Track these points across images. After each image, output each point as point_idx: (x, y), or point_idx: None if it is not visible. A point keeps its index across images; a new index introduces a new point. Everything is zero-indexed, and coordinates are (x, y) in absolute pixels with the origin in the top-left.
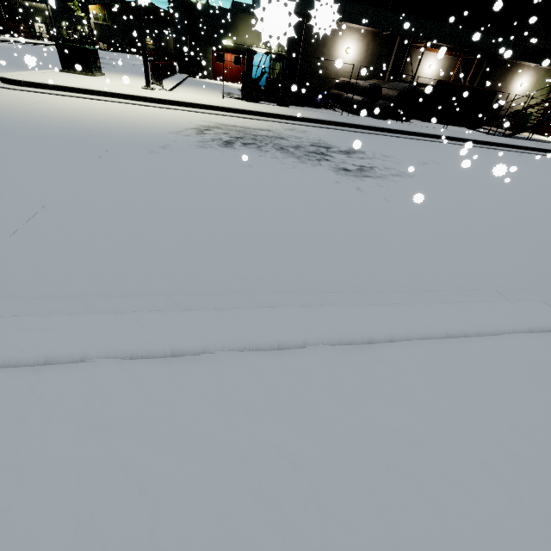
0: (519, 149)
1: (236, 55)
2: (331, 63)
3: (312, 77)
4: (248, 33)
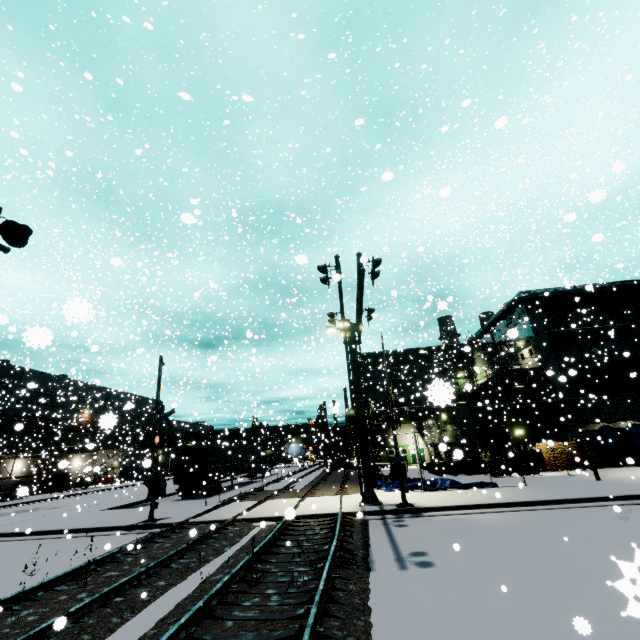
0: (94, 492)
1: None
2: None
3: None
4: None
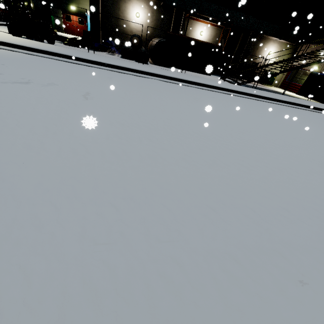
0: (228, 91)
1: (79, 17)
2: (126, 23)
3: (113, 32)
4: (86, 2)
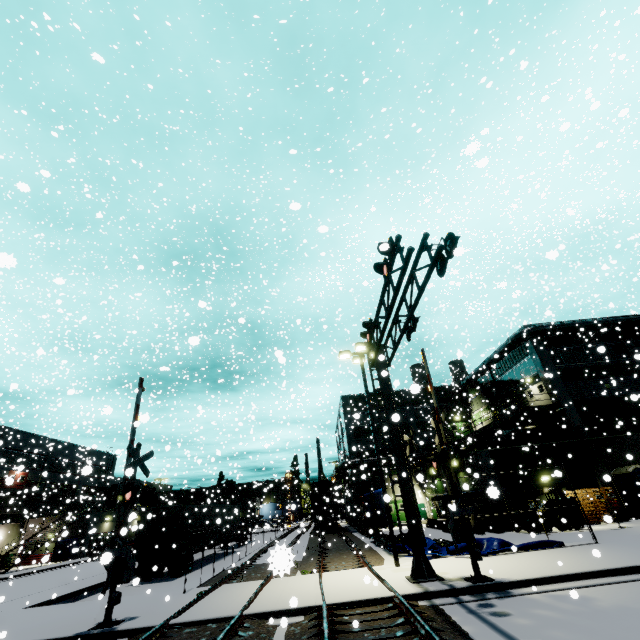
0: (16, 577)
1: None
2: None
3: None
4: None
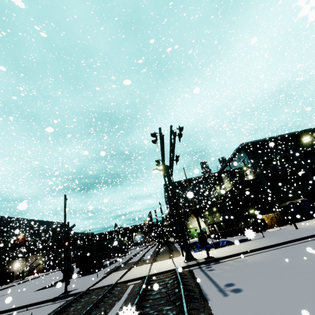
0: (28, 280)
1: None
2: None
3: None
4: None
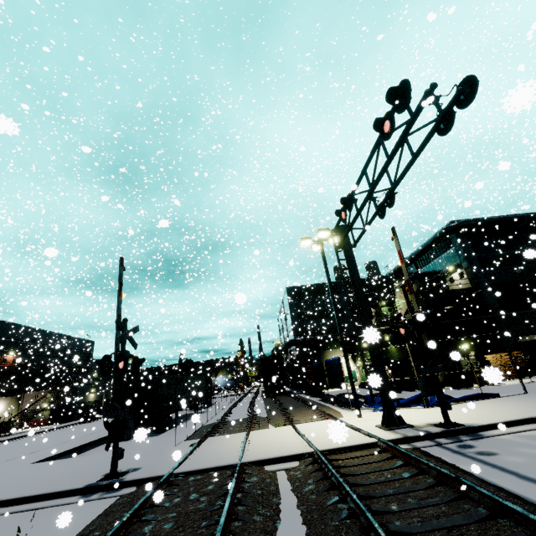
0: (20, 437)
1: None
2: None
3: None
4: None
